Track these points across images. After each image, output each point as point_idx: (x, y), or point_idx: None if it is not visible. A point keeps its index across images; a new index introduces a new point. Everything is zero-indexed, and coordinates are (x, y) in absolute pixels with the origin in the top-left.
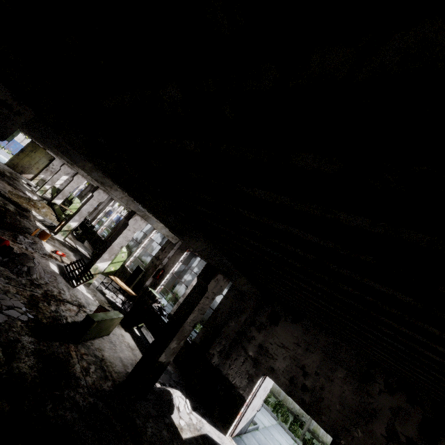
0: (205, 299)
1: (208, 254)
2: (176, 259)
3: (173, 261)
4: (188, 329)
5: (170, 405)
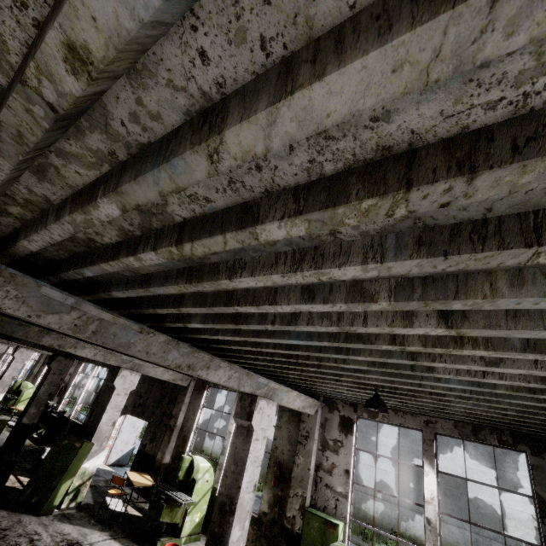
0: (52, 375)
1: (42, 346)
2: (76, 372)
3: (74, 375)
4: (44, 398)
5: (41, 451)
